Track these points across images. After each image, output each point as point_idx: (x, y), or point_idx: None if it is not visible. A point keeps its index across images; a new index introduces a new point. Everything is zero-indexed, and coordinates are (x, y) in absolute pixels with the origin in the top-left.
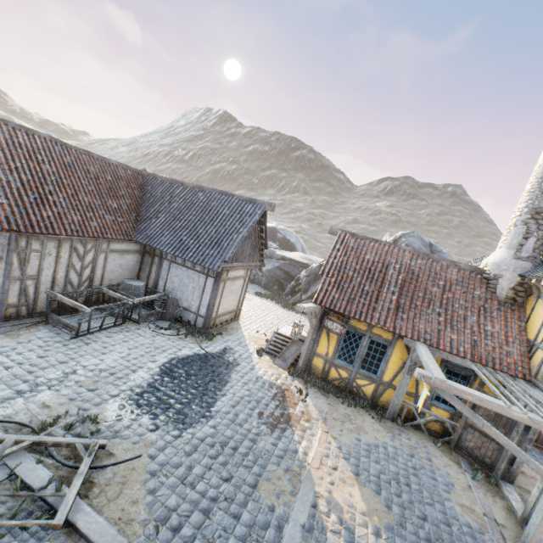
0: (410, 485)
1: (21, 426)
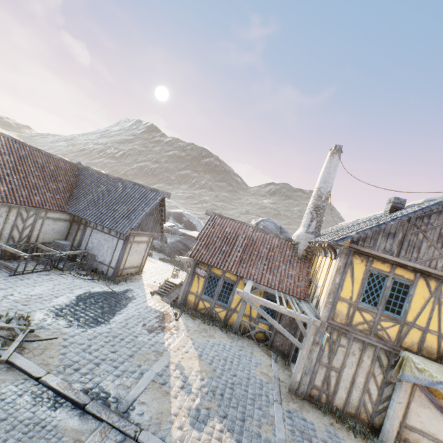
0: (232, 362)
1: None
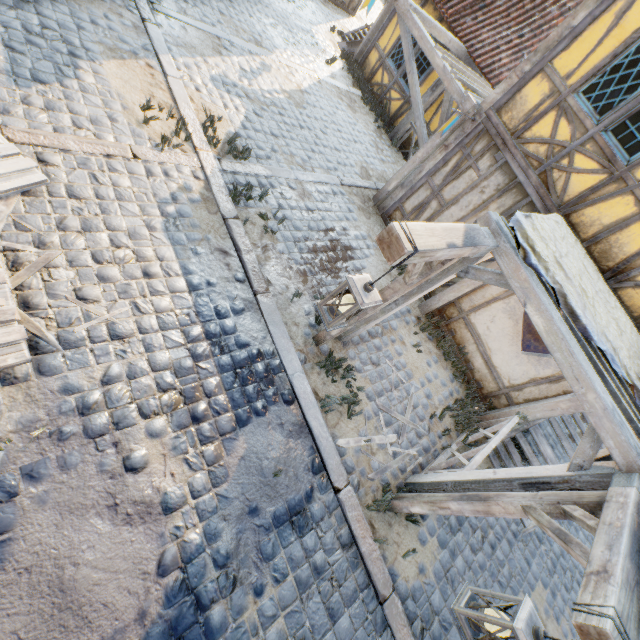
0: (340, 132)
1: None
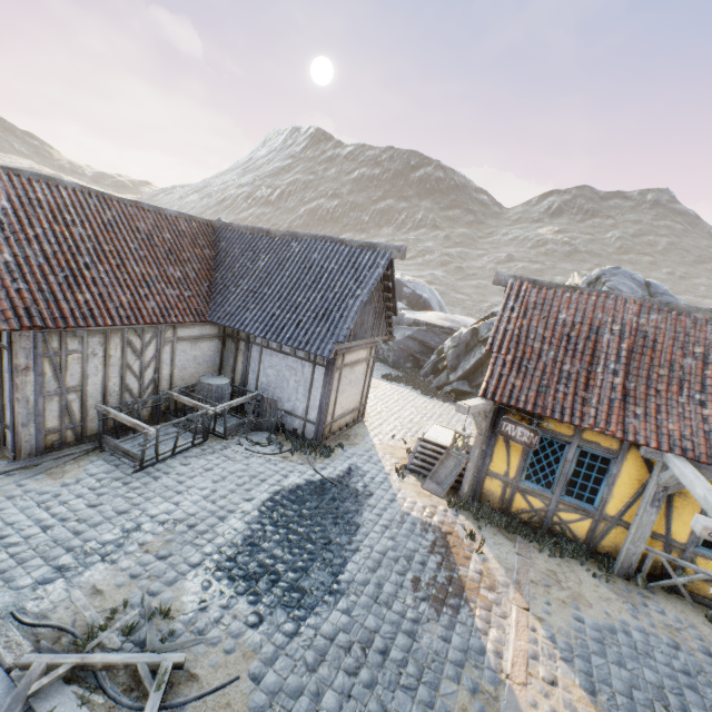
0: (689, 711)
1: (60, 631)
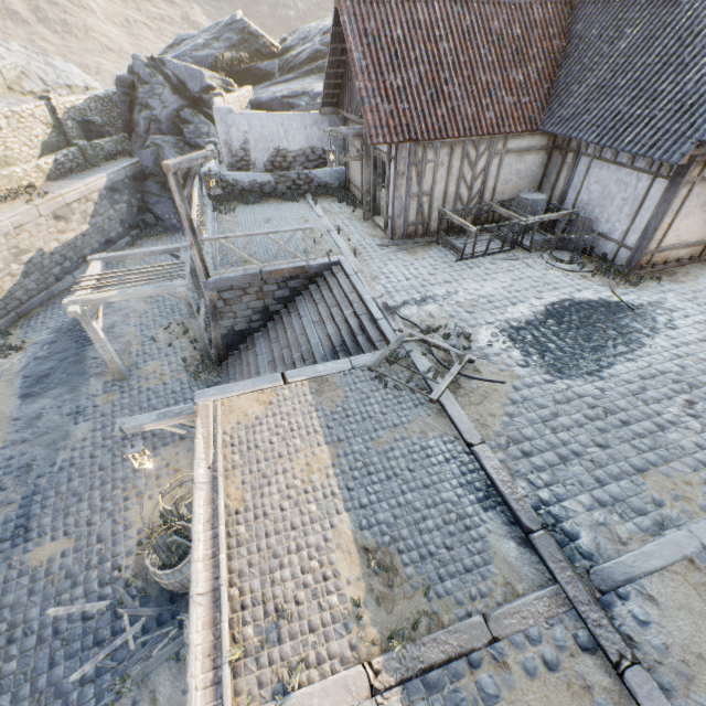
0: None
1: (414, 326)
